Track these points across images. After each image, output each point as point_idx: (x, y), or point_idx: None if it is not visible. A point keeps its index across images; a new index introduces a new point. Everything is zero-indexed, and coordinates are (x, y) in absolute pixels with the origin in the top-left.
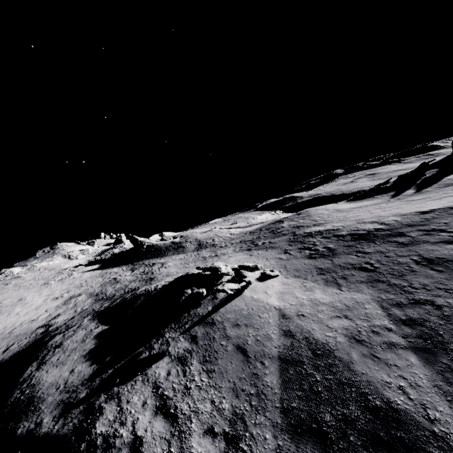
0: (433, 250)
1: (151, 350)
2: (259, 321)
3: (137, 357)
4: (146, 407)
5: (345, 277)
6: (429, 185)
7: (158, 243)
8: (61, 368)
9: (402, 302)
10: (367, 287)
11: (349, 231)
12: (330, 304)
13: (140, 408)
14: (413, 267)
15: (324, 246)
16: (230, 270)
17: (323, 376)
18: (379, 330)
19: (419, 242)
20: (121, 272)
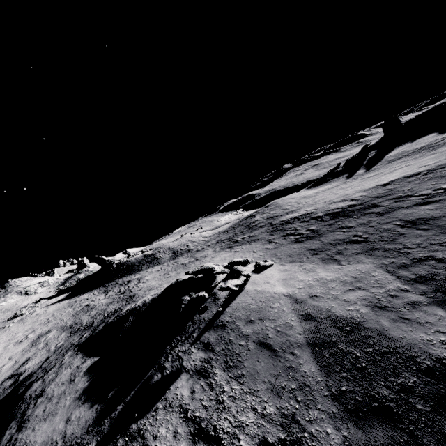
0: (410, 213)
1: (163, 370)
2: (273, 312)
3: (149, 382)
4: (179, 437)
5: (339, 252)
6: (375, 163)
7: (128, 259)
8: (51, 420)
9: (405, 263)
10: (365, 256)
11: (324, 212)
12: (338, 280)
13: (172, 440)
14: (399, 231)
15: (306, 229)
16: (223, 268)
17: (362, 350)
18: (396, 293)
19: (394, 209)
20: (93, 297)
